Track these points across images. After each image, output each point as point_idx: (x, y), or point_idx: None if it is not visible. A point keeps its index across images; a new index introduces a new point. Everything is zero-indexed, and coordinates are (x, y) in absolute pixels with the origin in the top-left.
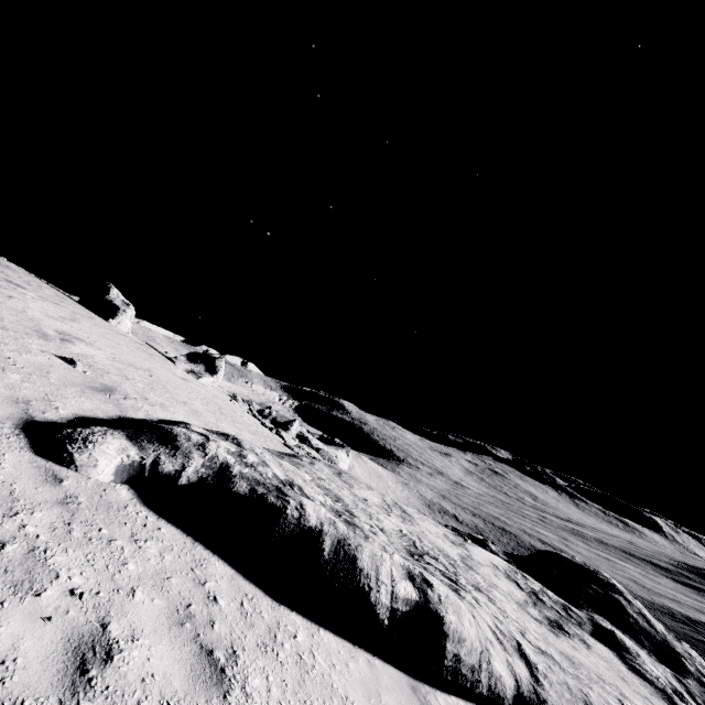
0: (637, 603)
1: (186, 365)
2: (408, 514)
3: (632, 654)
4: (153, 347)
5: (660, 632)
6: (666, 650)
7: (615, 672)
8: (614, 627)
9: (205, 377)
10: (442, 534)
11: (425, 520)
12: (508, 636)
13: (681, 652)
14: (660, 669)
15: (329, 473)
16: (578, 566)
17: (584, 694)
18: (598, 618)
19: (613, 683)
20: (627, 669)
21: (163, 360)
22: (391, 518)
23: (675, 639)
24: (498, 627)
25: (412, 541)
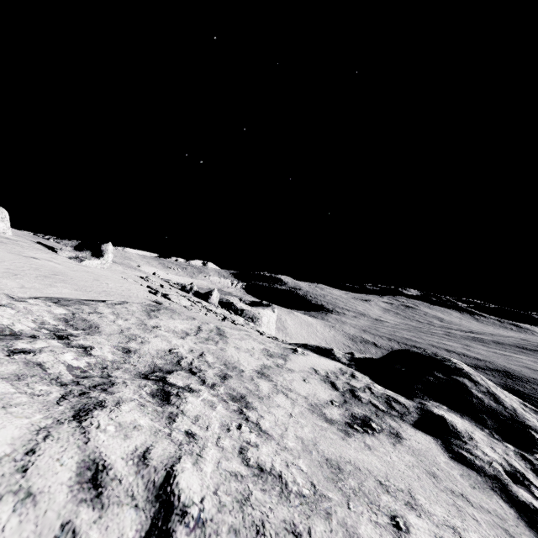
0: (487, 382)
1: (71, 253)
2: (222, 336)
3: (463, 439)
4: (49, 246)
5: (509, 408)
6: (514, 426)
7: (423, 468)
8: (450, 411)
9: (89, 260)
10: (260, 349)
11: (249, 339)
12: (153, 466)
13: (532, 425)
14: (499, 449)
15: (136, 310)
16: (426, 358)
17: (294, 535)
18: (432, 405)
19: (404, 488)
20: (449, 458)
21: (28, 248)
22: (179, 340)
23: (532, 411)
24: (147, 453)
25: (178, 358)
